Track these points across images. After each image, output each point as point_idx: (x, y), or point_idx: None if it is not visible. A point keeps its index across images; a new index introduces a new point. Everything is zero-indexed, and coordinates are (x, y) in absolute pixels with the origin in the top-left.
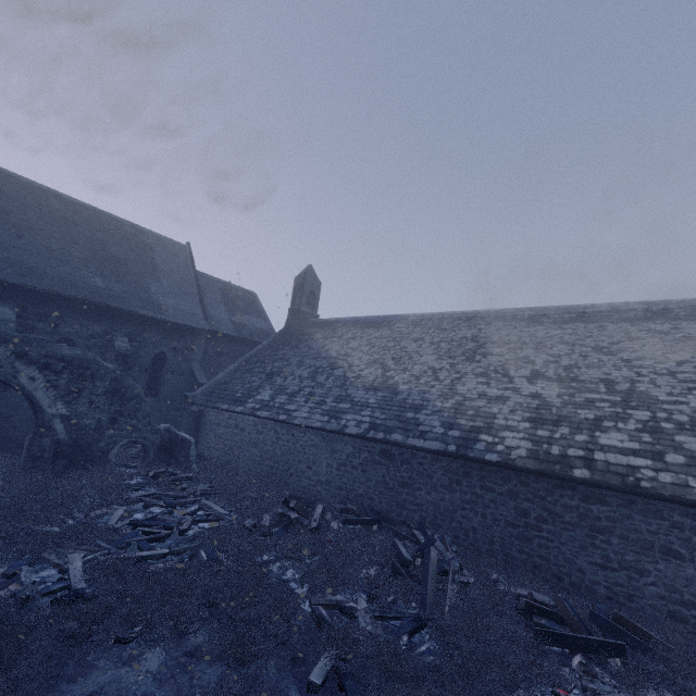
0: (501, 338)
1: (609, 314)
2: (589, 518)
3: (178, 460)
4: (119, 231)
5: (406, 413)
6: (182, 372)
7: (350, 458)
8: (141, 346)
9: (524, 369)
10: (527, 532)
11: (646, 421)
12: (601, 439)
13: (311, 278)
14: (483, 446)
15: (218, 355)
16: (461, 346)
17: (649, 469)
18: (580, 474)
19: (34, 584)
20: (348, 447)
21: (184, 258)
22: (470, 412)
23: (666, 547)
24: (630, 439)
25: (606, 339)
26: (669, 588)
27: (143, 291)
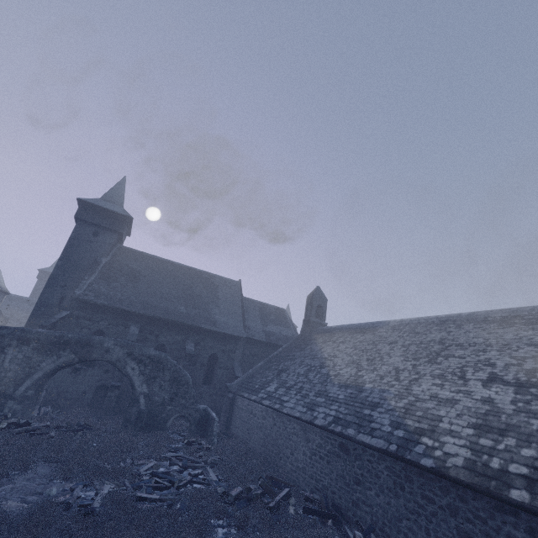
0: (467, 340)
1: None
2: None
3: (208, 434)
4: (200, 278)
5: (363, 410)
6: (227, 367)
7: (318, 448)
8: (202, 349)
9: (482, 371)
10: None
11: None
12: None
13: (318, 296)
14: (421, 449)
15: (252, 355)
16: (427, 348)
17: None
18: (517, 496)
19: (79, 498)
20: (317, 437)
21: (236, 289)
22: (418, 413)
23: None
24: None
25: None
26: None
27: (207, 313)
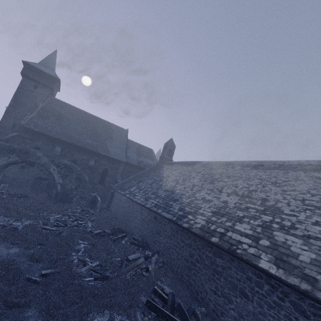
0: (233, 174)
1: (295, 166)
2: (214, 264)
3: (94, 207)
4: (102, 124)
5: (170, 202)
6: (113, 177)
7: (145, 218)
8: (99, 165)
9: (230, 189)
10: (191, 265)
11: (266, 221)
12: (237, 226)
13: (170, 144)
14: (186, 220)
15: (129, 172)
16: (213, 176)
17: (247, 244)
18: (213, 240)
19: (12, 224)
20: (146, 213)
21: (124, 134)
22: (192, 205)
23: (242, 289)
24: (250, 229)
25: (283, 179)
26: (239, 314)
27: (104, 145)
